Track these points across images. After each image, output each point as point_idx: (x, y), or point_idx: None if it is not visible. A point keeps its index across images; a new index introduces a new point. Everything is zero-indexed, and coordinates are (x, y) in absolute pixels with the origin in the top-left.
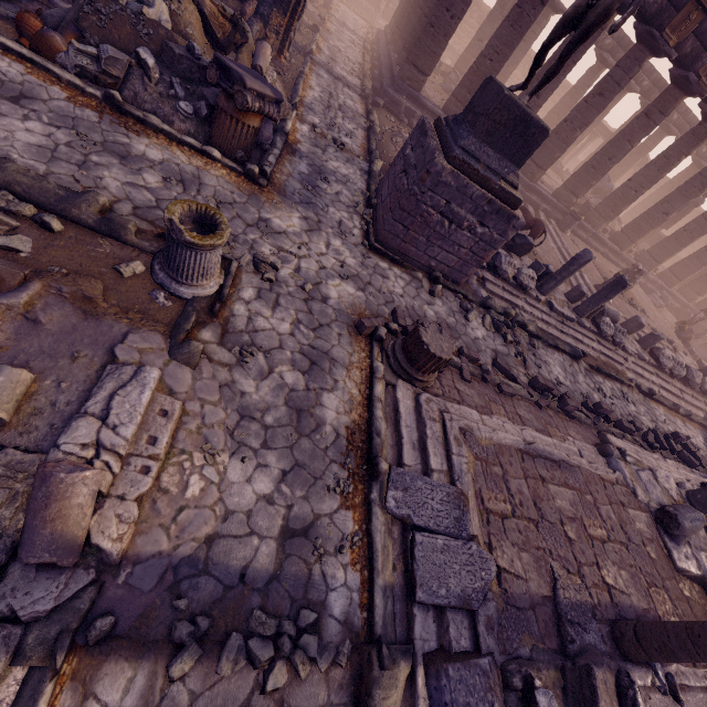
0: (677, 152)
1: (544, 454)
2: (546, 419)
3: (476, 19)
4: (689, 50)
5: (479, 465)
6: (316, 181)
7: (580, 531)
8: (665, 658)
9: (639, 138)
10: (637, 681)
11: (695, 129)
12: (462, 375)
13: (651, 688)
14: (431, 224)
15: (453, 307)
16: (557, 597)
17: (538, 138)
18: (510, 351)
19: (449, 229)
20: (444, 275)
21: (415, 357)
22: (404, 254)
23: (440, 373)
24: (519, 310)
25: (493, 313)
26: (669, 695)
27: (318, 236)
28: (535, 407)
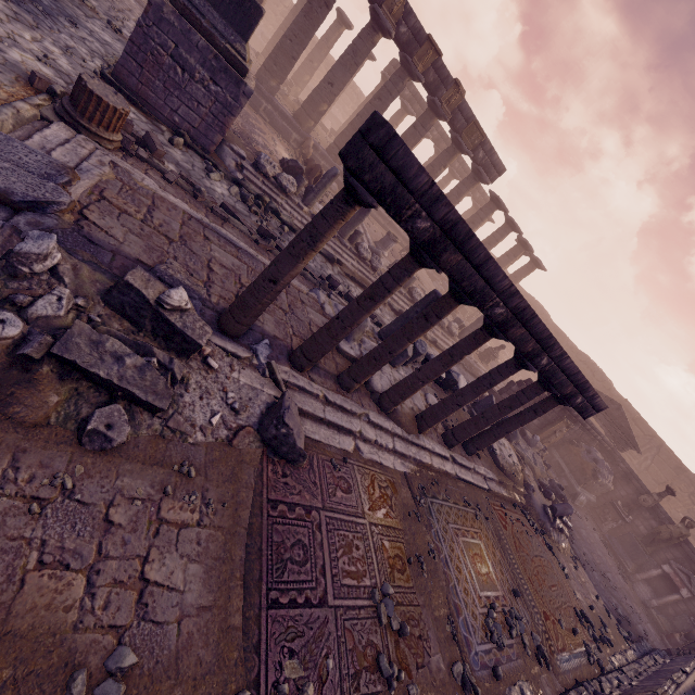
0: (438, 163)
1: (223, 235)
2: (260, 250)
3: (324, 65)
4: (433, 80)
5: (120, 184)
6: (57, 16)
7: (231, 276)
8: (242, 311)
9: (411, 144)
10: (229, 347)
11: (448, 148)
12: (164, 175)
13: (250, 367)
14: (165, 68)
15: (196, 164)
16: (155, 265)
17: (255, 14)
18: (252, 217)
19: (183, 78)
20: (192, 138)
21: (77, 97)
22: (145, 101)
23: (132, 157)
24: (279, 206)
25: (244, 189)
26: (273, 382)
27: (26, 29)
28: (253, 242)
